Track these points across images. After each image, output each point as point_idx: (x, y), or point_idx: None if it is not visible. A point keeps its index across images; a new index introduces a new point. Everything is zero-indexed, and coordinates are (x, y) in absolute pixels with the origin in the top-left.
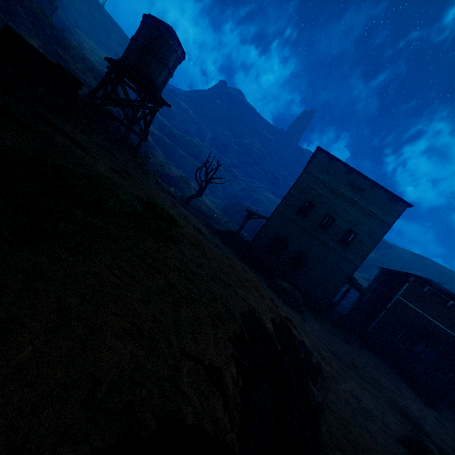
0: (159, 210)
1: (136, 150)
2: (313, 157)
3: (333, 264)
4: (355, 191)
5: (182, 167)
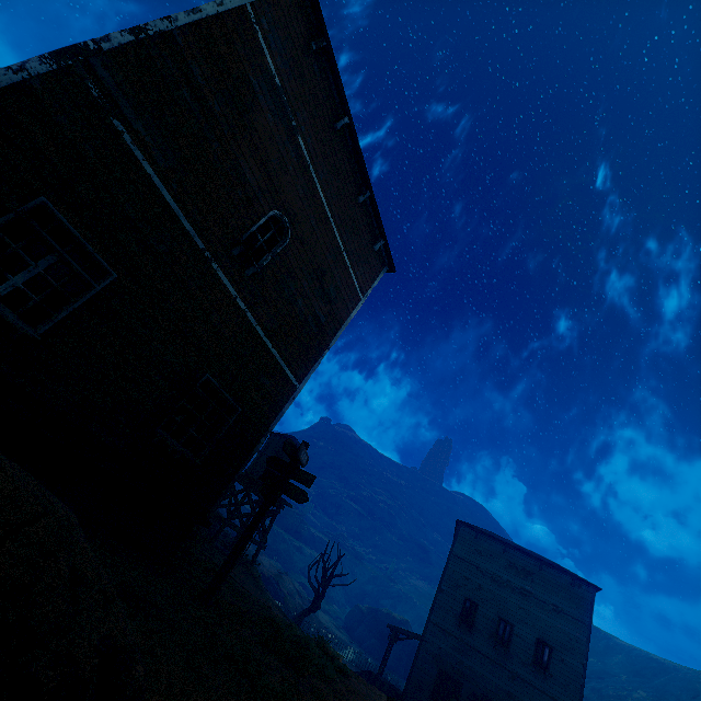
0: (326, 648)
1: (253, 561)
2: (456, 533)
3: None
4: (522, 575)
5: (275, 553)
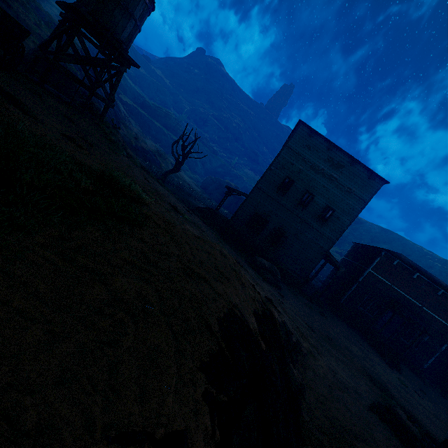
0: (117, 185)
1: (102, 117)
2: (295, 131)
3: (310, 240)
4: (335, 167)
5: (158, 141)
